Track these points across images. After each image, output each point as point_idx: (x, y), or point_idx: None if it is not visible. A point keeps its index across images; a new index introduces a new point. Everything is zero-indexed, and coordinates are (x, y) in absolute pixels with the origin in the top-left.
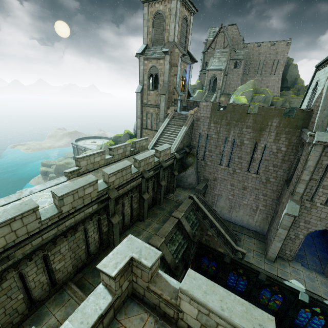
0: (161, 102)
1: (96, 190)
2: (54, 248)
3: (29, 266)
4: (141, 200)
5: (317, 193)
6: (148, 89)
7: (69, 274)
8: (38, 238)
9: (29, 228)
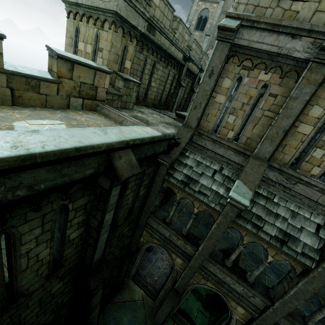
0: (203, 43)
1: (187, 43)
2: (158, 64)
3: (149, 59)
4: (190, 93)
5: None
6: (195, 29)
7: (151, 101)
8: (165, 37)
9: (166, 24)
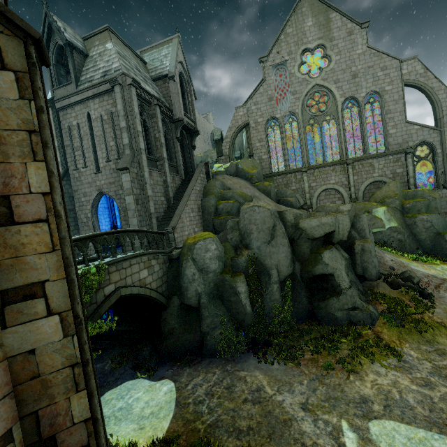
0: None
1: None
2: None
3: None
4: None
5: (76, 159)
6: None
7: None
8: None
9: None
